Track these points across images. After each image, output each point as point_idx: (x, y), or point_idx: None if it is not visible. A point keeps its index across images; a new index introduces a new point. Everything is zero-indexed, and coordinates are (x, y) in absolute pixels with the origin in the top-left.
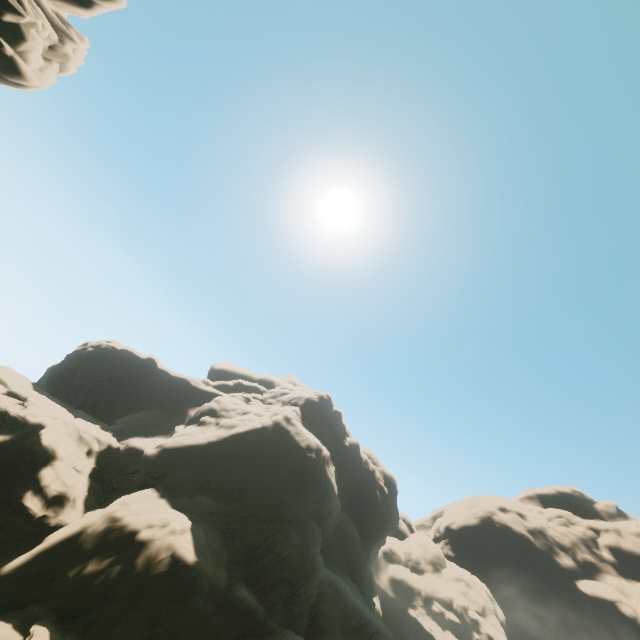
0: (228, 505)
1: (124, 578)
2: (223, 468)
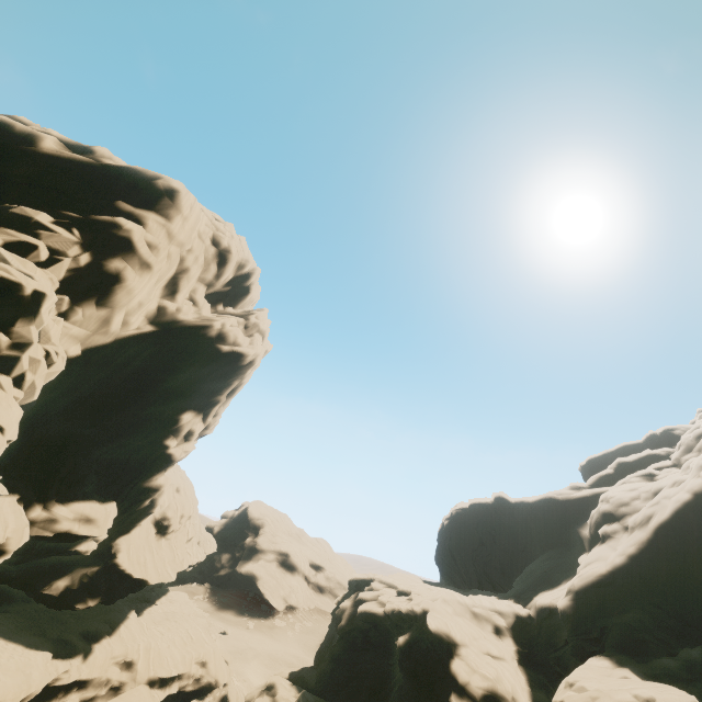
0: None
1: None
2: (691, 590)
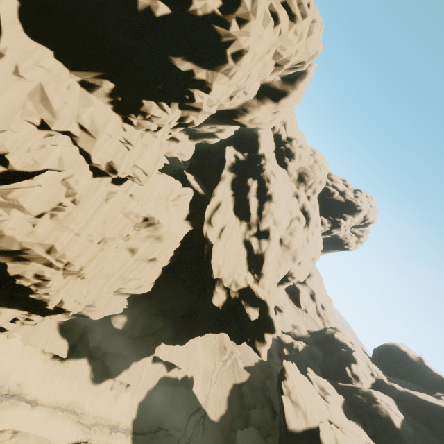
0: None
1: (367, 405)
2: None
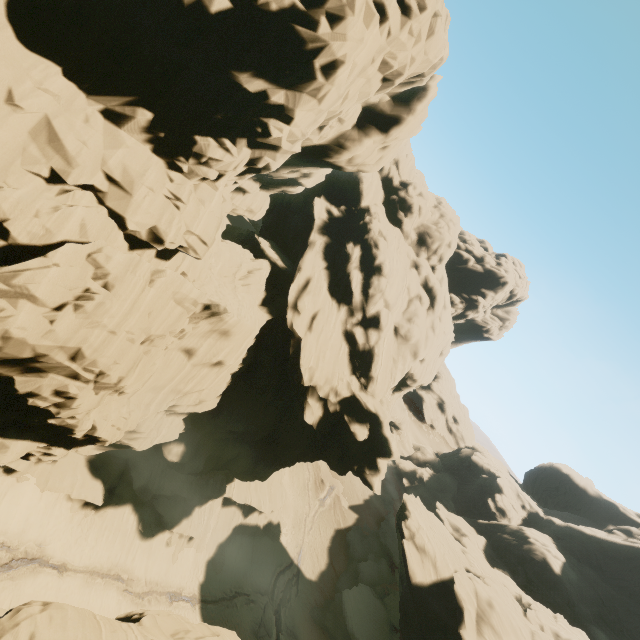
0: (614, 591)
1: (516, 547)
2: (618, 566)
